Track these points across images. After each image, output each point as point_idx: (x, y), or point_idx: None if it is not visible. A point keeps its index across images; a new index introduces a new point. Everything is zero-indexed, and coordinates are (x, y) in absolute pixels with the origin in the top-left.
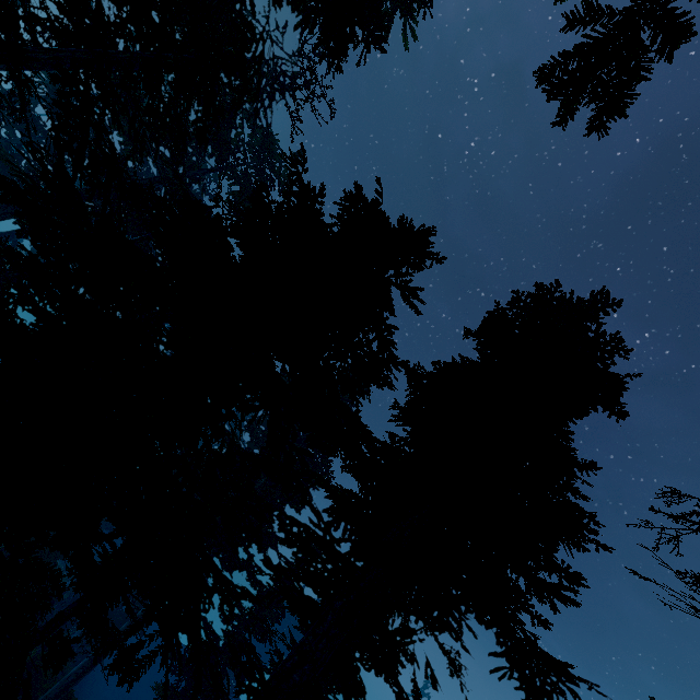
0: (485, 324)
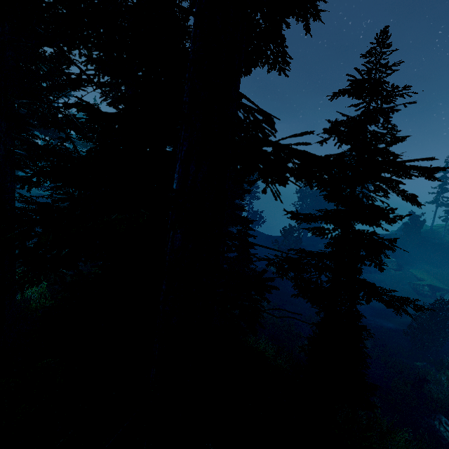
0: None
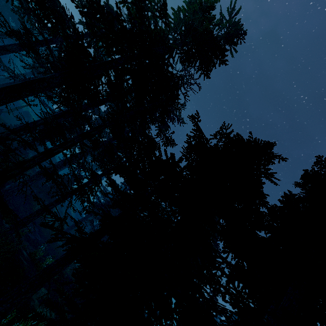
0: (303, 176)
